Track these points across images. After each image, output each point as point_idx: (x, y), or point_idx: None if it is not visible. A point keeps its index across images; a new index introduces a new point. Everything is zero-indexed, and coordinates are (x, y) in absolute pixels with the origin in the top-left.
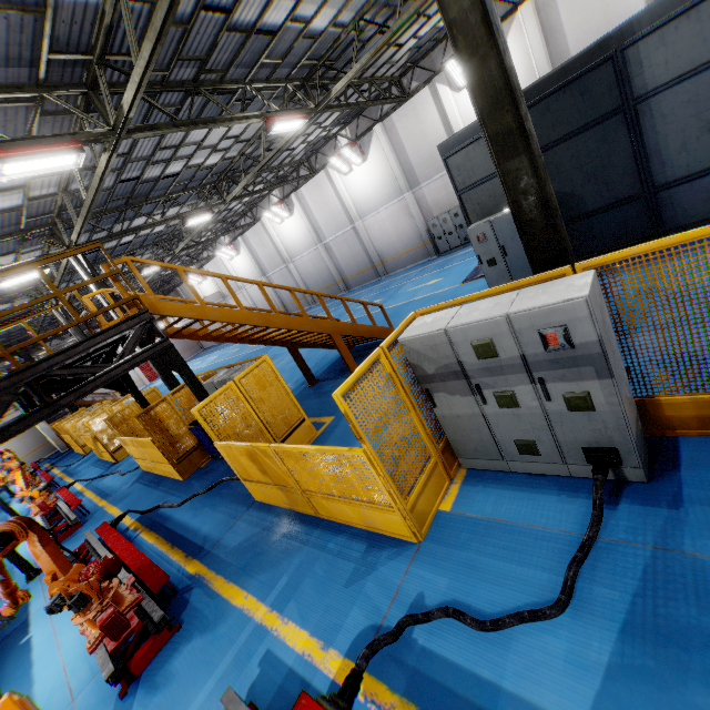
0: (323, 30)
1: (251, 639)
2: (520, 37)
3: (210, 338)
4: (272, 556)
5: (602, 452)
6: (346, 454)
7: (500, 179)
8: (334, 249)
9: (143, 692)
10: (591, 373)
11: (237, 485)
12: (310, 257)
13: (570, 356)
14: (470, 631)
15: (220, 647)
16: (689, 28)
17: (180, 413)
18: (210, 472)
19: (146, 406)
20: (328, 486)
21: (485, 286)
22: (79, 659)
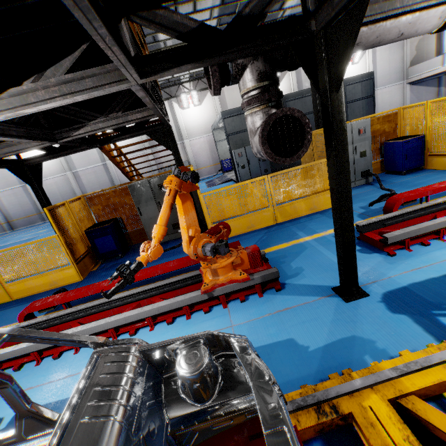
0: (159, 40)
1: (319, 241)
2: (211, 98)
3: (116, 161)
4: (275, 235)
5: (367, 171)
6: (322, 162)
7: (318, 99)
8: (82, 177)
9: (292, 279)
10: (367, 143)
11: (177, 249)
12: (55, 181)
13: (364, 137)
14: (384, 202)
15: (308, 250)
16: (300, 103)
17: (74, 220)
18: (118, 264)
19: (50, 205)
20: (298, 192)
21: (228, 185)
22: (183, 331)
